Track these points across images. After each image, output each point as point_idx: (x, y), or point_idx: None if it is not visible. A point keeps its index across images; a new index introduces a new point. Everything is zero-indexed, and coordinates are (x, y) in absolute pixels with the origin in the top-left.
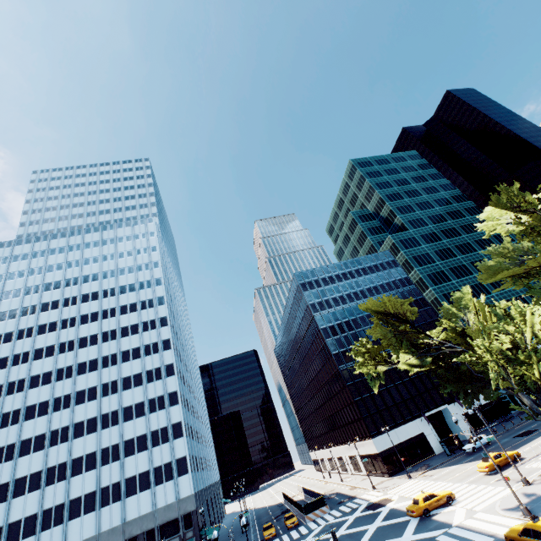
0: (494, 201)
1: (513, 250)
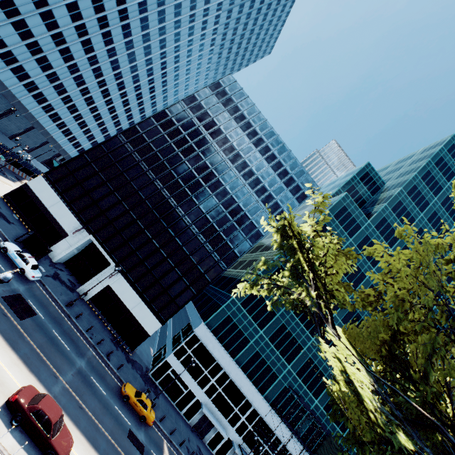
0: None
1: None
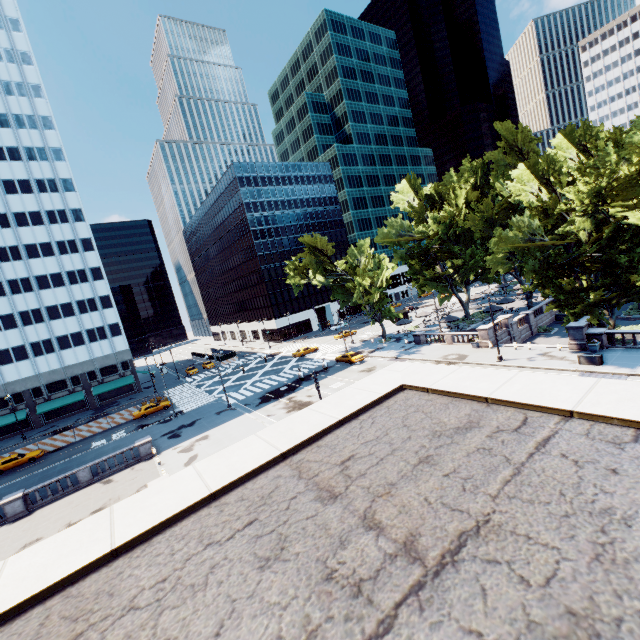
0: (409, 180)
1: (400, 225)
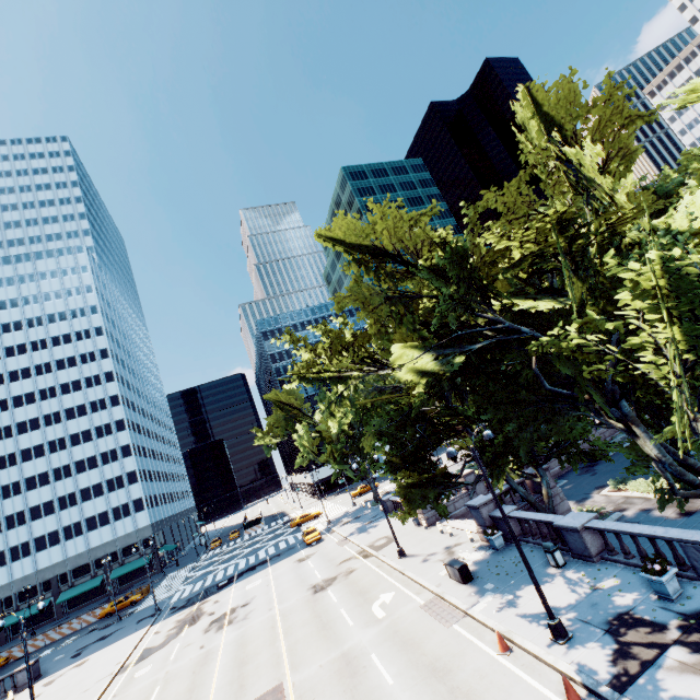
0: None
1: None
